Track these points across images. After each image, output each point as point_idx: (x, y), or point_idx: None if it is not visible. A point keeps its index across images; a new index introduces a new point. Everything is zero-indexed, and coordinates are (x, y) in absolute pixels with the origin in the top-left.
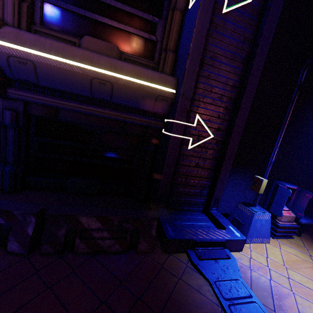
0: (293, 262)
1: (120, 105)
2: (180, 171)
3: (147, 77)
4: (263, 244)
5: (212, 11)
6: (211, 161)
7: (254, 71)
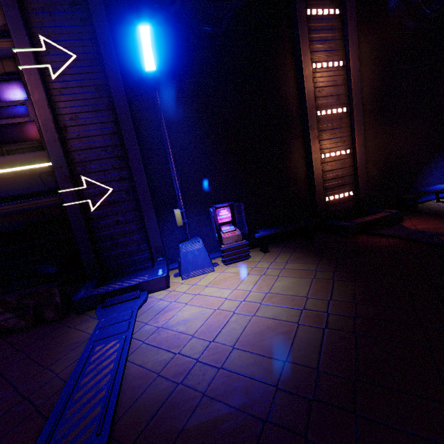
0: (222, 279)
1: (16, 197)
2: (103, 235)
3: (21, 161)
4: (206, 274)
5: (41, 82)
6: (132, 213)
7: (120, 113)
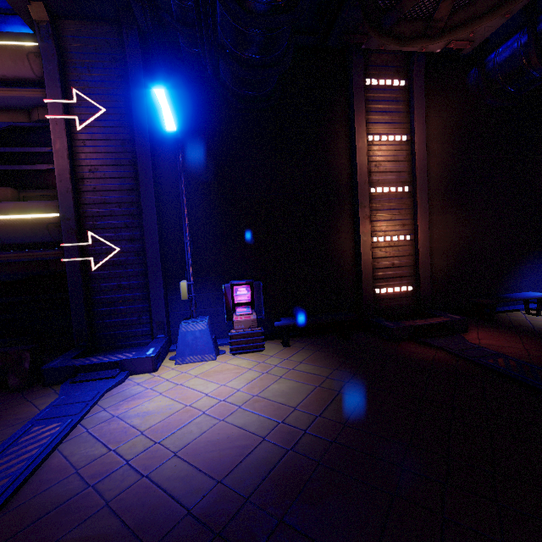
0: (218, 371)
1: (20, 245)
2: (101, 299)
3: (31, 209)
4: (205, 362)
5: (66, 132)
6: (138, 278)
7: (142, 169)
